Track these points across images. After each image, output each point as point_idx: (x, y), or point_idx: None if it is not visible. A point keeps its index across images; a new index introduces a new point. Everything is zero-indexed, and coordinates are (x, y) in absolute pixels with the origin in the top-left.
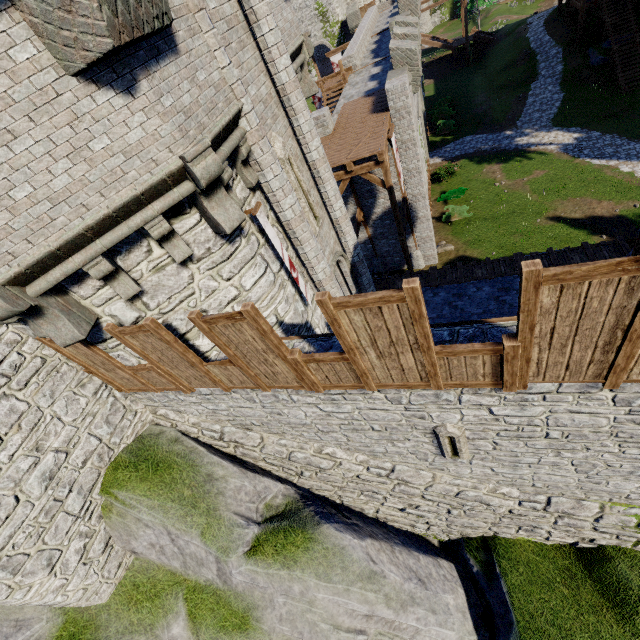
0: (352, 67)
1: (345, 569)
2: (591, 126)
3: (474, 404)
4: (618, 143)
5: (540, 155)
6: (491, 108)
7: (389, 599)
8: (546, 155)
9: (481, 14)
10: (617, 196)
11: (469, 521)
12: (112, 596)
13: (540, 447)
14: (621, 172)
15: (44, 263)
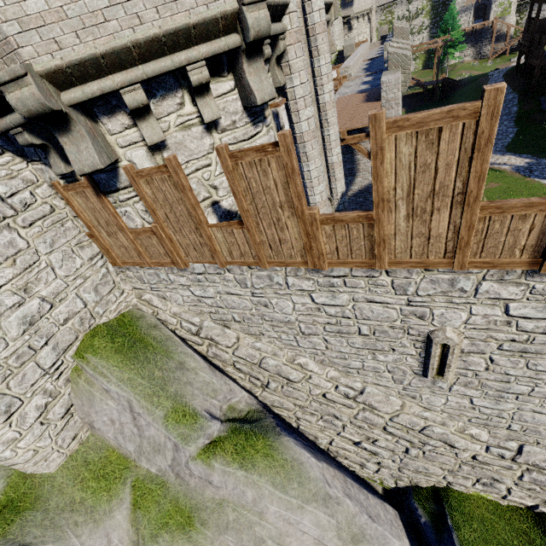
0: (347, 76)
1: (301, 485)
2: (540, 155)
3: (491, 297)
4: None
5: (495, 171)
6: None
7: (340, 528)
8: (500, 172)
9: (448, 68)
10: None
11: (425, 465)
12: (60, 468)
13: (542, 369)
14: None
15: (85, 68)
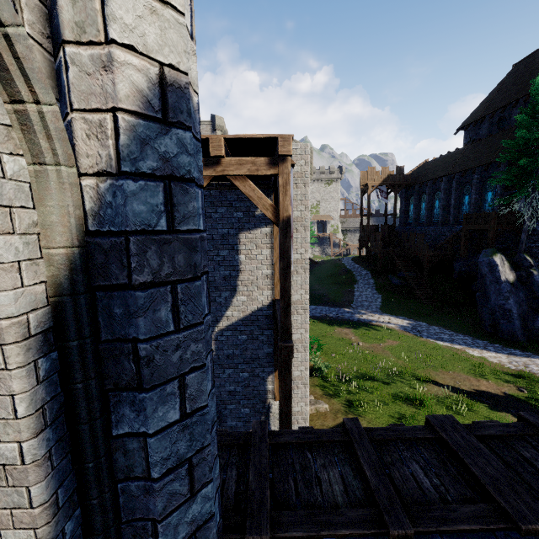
0: None
1: None
2: (415, 318)
3: None
4: (448, 333)
5: (384, 329)
6: (327, 292)
7: None
8: (391, 329)
9: None
10: (491, 376)
11: None
12: None
13: None
14: (473, 355)
15: None
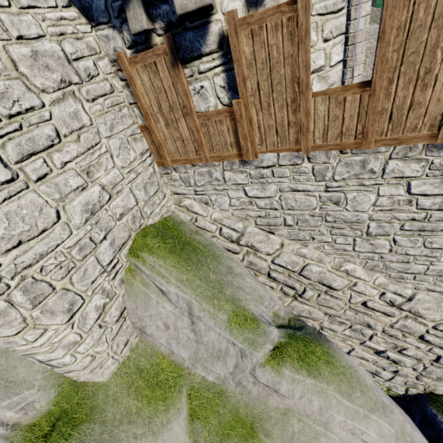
0: None
1: (363, 393)
2: None
3: None
4: None
5: None
6: None
7: (398, 438)
8: None
9: None
10: None
11: None
12: (113, 376)
13: None
14: None
15: None
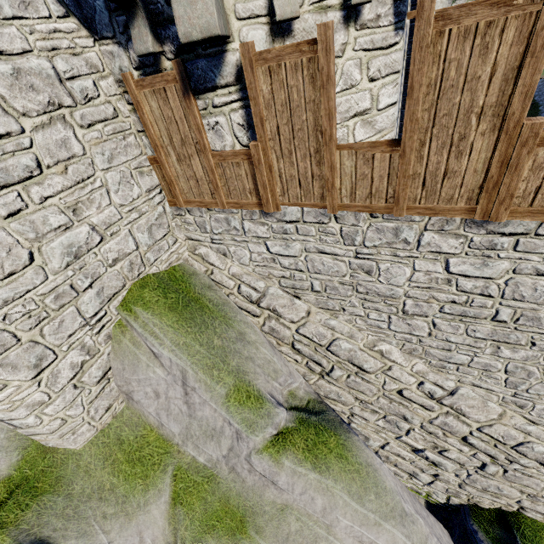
0: None
1: (378, 497)
2: None
3: None
4: None
5: None
6: None
7: None
8: None
9: None
10: None
11: (500, 485)
12: (88, 444)
13: None
14: None
15: None
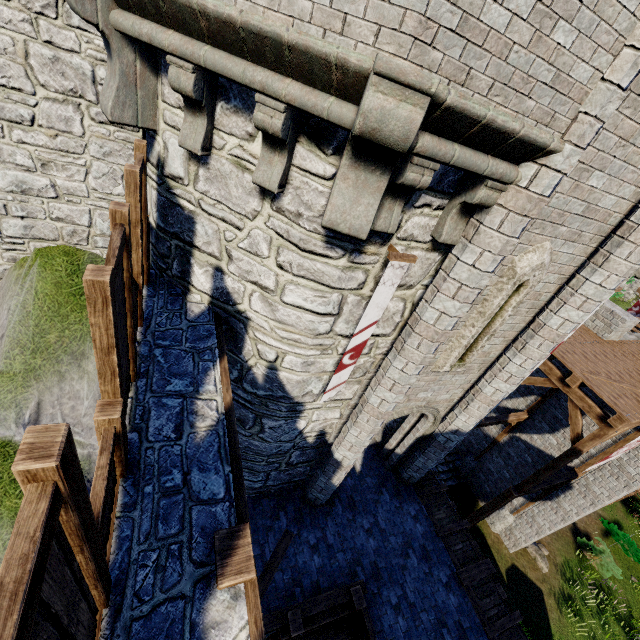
0: None
1: None
2: None
3: None
4: None
5: None
6: None
7: None
8: None
9: None
10: None
11: None
12: None
13: None
14: None
15: None
